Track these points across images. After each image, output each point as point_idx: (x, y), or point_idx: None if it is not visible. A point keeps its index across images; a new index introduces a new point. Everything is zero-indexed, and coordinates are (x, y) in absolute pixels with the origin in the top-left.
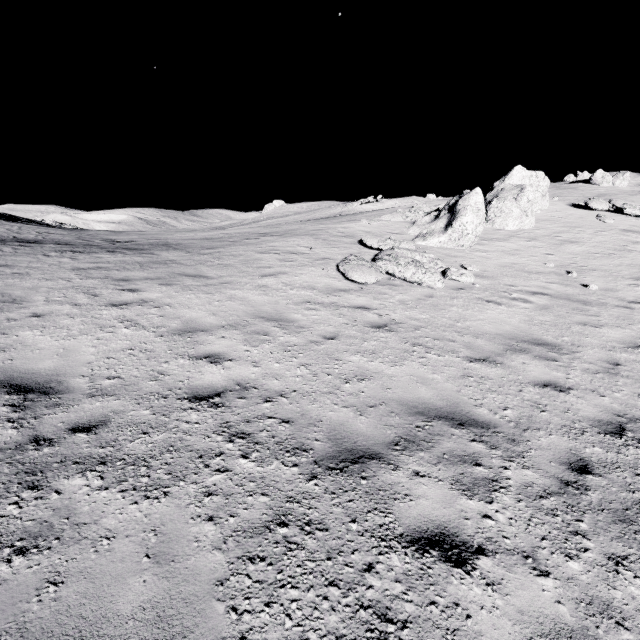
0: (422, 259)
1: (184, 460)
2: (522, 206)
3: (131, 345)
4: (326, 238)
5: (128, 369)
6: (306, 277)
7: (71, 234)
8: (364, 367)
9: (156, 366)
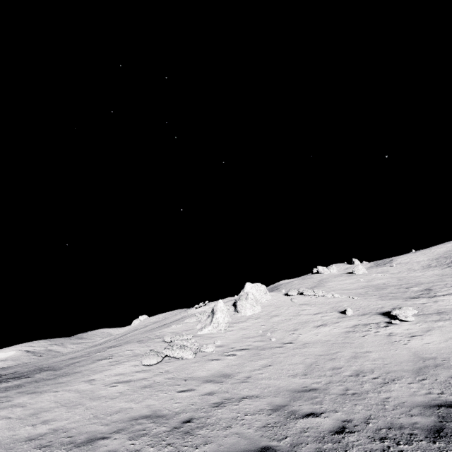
0: (187, 343)
1: None
2: (250, 302)
3: (1, 427)
4: (146, 341)
5: None
6: (120, 369)
7: None
8: (123, 407)
9: (12, 433)
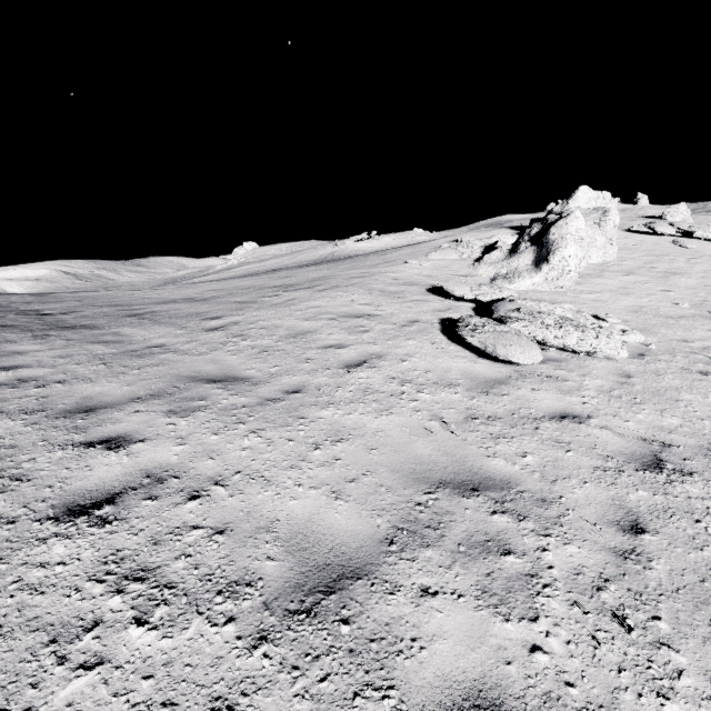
0: (565, 313)
1: None
2: (608, 233)
3: None
4: (382, 288)
5: None
6: (420, 361)
7: None
8: None
9: None
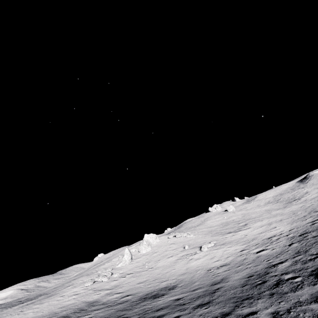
0: (106, 274)
1: None
2: (144, 246)
3: (31, 314)
4: (90, 274)
5: (31, 317)
6: (75, 289)
7: (2, 305)
8: (73, 302)
9: (36, 315)
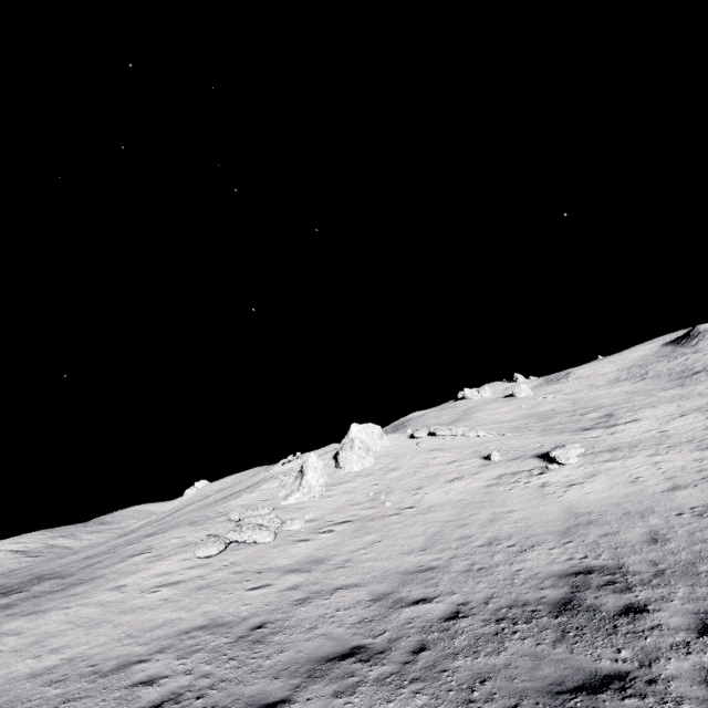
0: (263, 521)
1: (16, 703)
2: (357, 452)
3: None
4: (203, 522)
5: None
6: (164, 566)
7: None
8: (169, 619)
9: (6, 671)
